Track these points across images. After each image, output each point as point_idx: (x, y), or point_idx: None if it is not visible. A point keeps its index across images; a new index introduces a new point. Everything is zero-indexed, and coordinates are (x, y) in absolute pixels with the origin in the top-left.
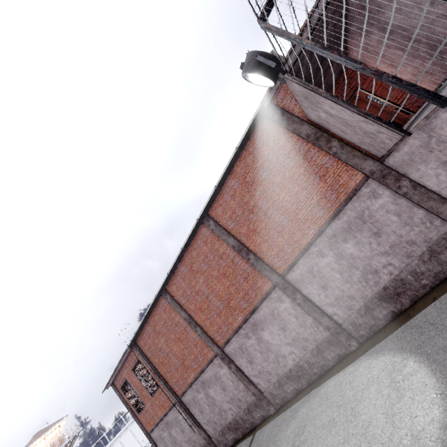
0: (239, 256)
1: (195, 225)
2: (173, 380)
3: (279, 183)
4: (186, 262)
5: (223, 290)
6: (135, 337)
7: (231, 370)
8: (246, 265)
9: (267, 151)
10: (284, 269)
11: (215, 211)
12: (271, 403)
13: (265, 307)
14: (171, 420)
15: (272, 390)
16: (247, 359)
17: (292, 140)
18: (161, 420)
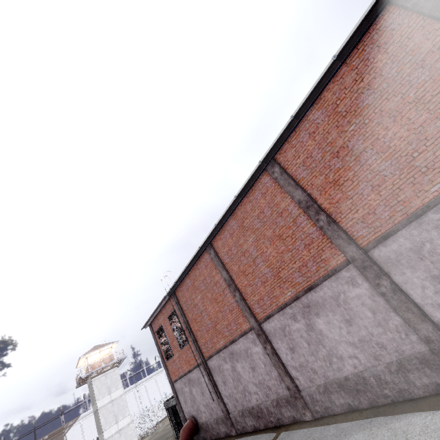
0: (304, 215)
1: (256, 169)
2: (202, 340)
3: (391, 110)
4: (237, 216)
5: (275, 256)
6: (175, 287)
7: (266, 351)
8: (313, 228)
9: (382, 62)
10: (370, 240)
11: (284, 154)
12: (308, 407)
13: (326, 287)
14: (194, 378)
15: (314, 392)
16: (288, 345)
17: (435, 34)
18: (185, 375)
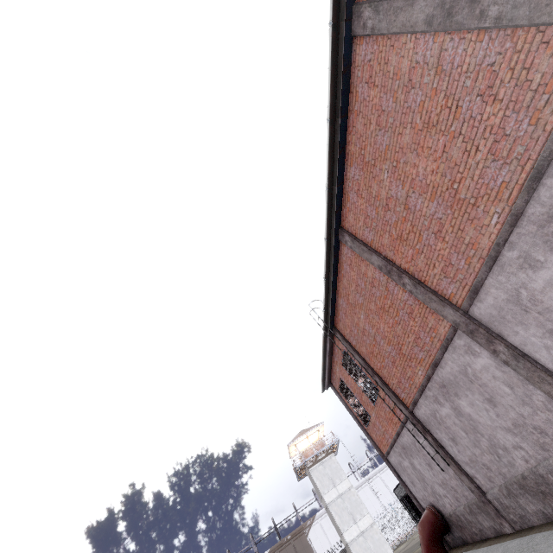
0: (451, 39)
1: (334, 45)
2: (393, 380)
3: None
4: (352, 156)
5: (435, 169)
6: (329, 317)
7: (498, 358)
8: (480, 44)
9: None
10: None
11: None
12: None
13: None
14: (407, 443)
15: None
16: (542, 326)
17: None
18: (395, 441)
